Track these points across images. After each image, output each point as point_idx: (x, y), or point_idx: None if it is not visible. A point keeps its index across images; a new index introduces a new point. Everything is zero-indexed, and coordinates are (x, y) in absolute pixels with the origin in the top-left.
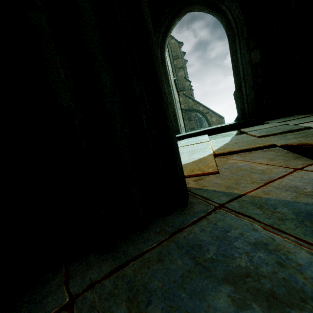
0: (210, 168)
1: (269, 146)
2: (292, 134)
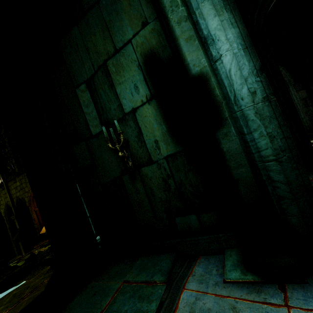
0: None
1: None
2: None
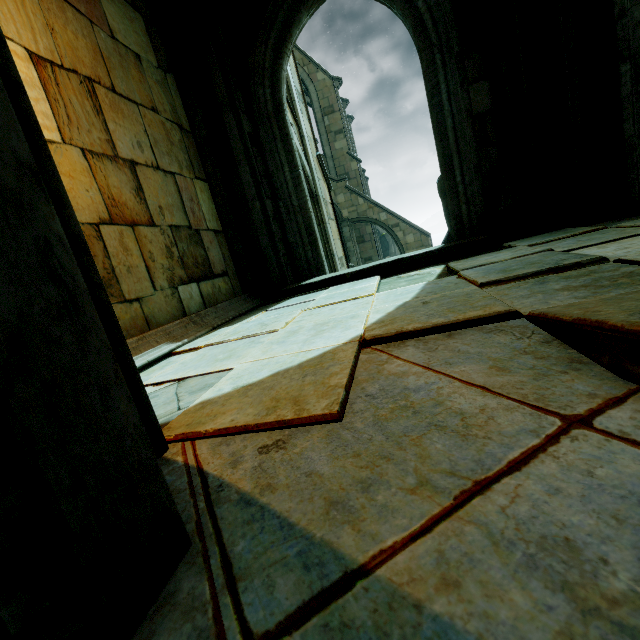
0: (323, 399)
1: (500, 316)
2: (561, 277)
